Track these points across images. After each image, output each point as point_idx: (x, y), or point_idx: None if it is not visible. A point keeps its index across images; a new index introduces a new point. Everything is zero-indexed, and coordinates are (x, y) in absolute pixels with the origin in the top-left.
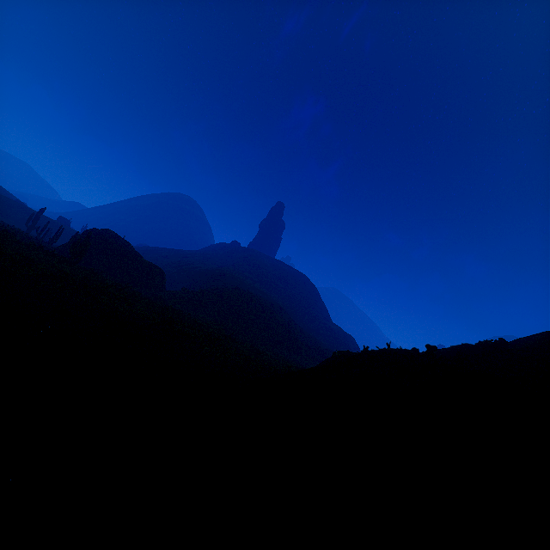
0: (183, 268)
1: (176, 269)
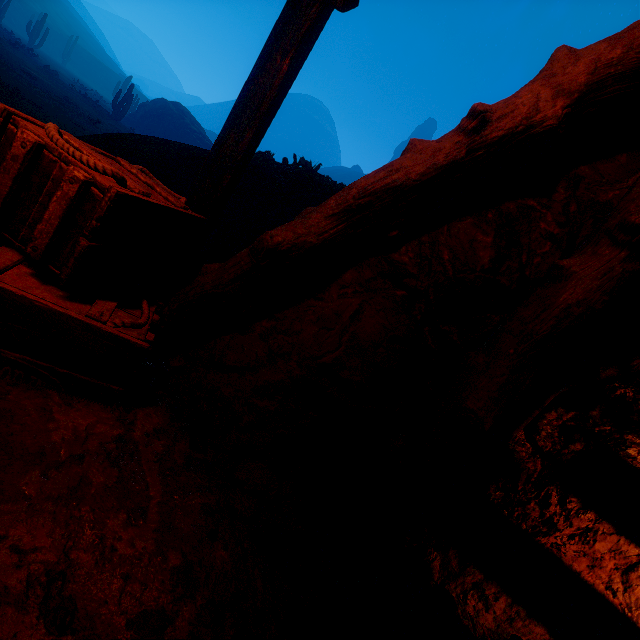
0: None
1: None
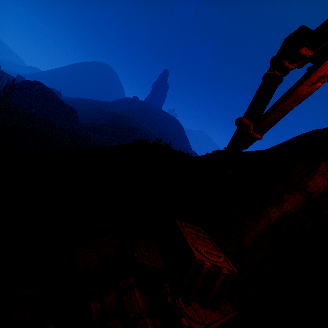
0: (97, 111)
1: (93, 112)
